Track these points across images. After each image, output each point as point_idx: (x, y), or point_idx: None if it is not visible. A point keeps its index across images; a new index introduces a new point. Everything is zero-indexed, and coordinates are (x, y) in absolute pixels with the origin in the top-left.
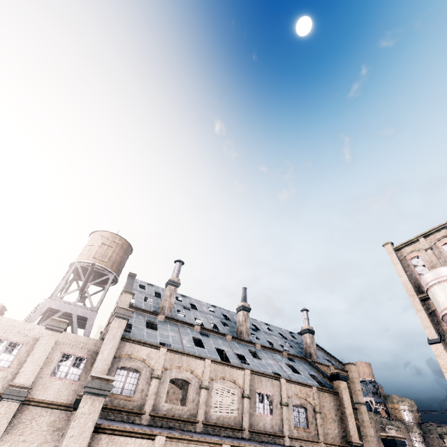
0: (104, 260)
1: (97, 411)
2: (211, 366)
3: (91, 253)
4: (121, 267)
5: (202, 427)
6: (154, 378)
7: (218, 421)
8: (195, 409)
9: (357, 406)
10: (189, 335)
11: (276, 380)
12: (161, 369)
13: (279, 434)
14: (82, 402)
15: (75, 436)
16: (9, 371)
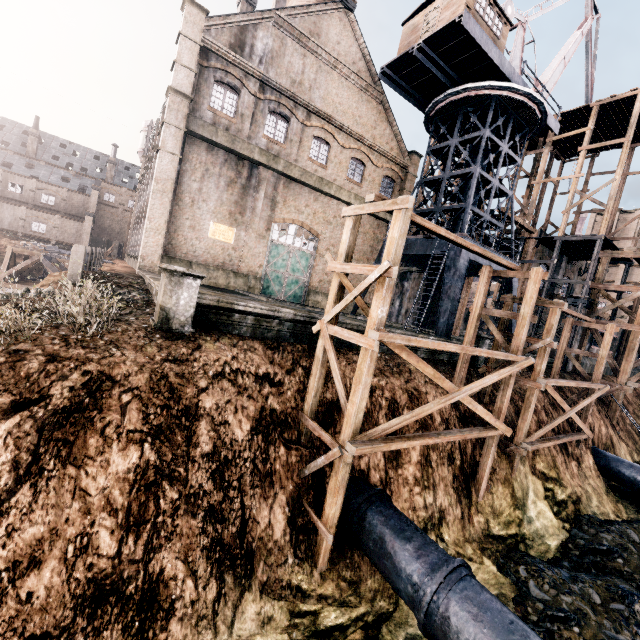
0: None
1: None
2: None
3: None
4: None
5: None
6: None
7: None
8: None
9: None
10: None
11: (30, 180)
12: None
13: (24, 202)
14: None
15: None
16: None
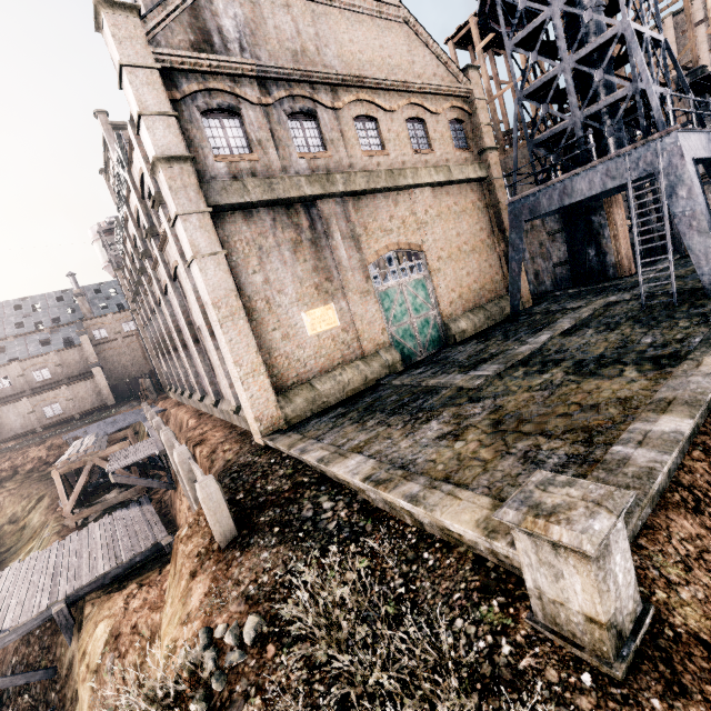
0: None
1: None
2: None
3: None
4: None
5: None
6: None
7: None
8: None
9: None
10: None
11: (10, 365)
12: None
13: (20, 392)
14: None
15: None
16: None
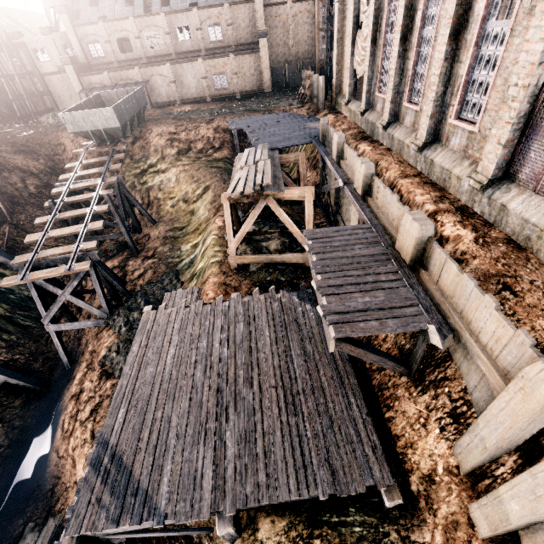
0: None
1: (73, 70)
2: (136, 22)
3: None
4: None
5: (147, 60)
6: (107, 44)
7: (156, 54)
8: (139, 52)
9: None
10: None
11: (190, 12)
12: (107, 37)
13: (197, 50)
14: (66, 69)
15: (73, 80)
16: (53, 62)
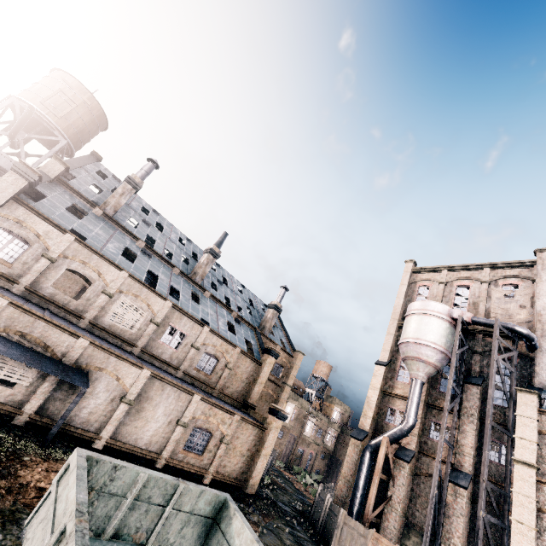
0: (56, 114)
1: None
2: (126, 279)
3: (41, 95)
4: (84, 139)
5: (88, 325)
6: (44, 258)
7: (111, 329)
8: (87, 307)
9: (283, 385)
10: (124, 244)
11: (200, 326)
12: (59, 254)
13: (174, 365)
14: None
15: None
16: None
